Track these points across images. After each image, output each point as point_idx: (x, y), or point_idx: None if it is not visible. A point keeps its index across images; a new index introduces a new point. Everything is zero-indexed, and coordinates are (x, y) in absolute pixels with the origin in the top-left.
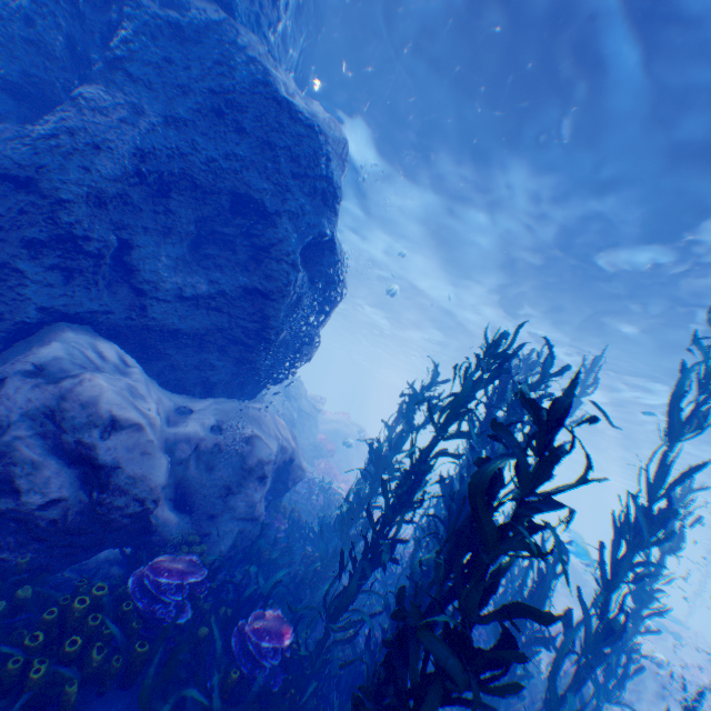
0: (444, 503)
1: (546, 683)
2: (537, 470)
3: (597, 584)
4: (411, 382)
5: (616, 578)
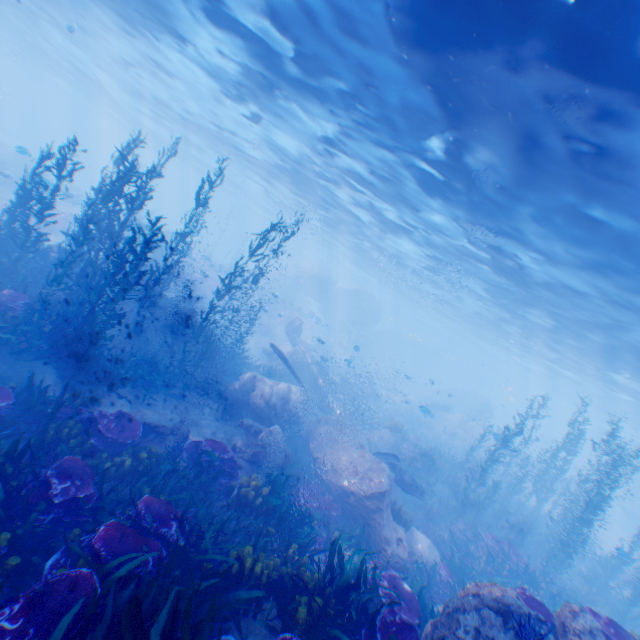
0: (101, 233)
1: (140, 292)
2: (152, 239)
3: (165, 258)
4: (59, 149)
5: (172, 255)
